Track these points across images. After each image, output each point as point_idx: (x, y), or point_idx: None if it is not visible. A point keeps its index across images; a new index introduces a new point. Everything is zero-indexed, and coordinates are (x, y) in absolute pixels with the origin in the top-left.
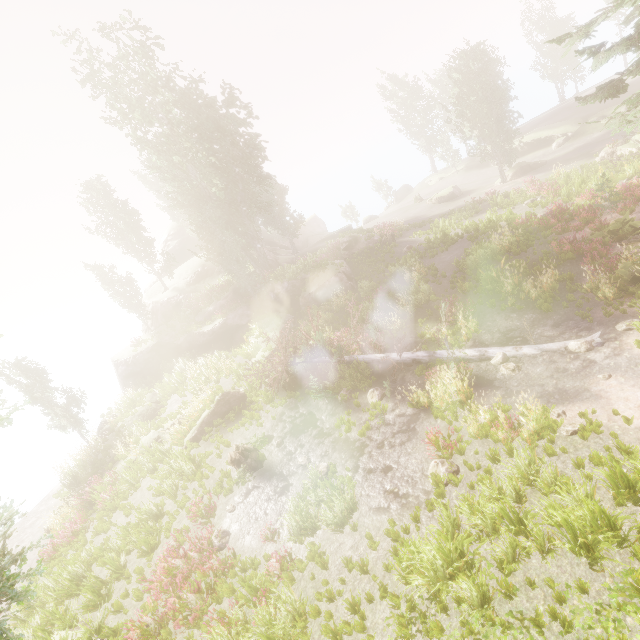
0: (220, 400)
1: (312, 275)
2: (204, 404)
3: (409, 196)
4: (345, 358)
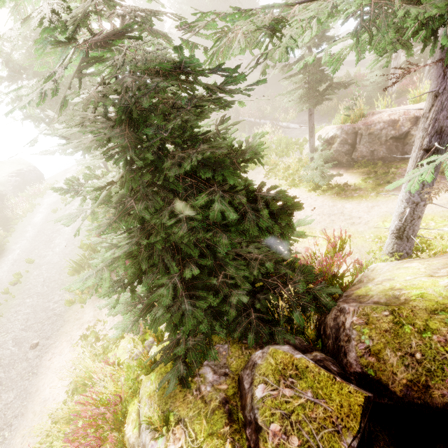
0: None
1: (247, 79)
2: None
3: (346, 41)
4: (240, 118)
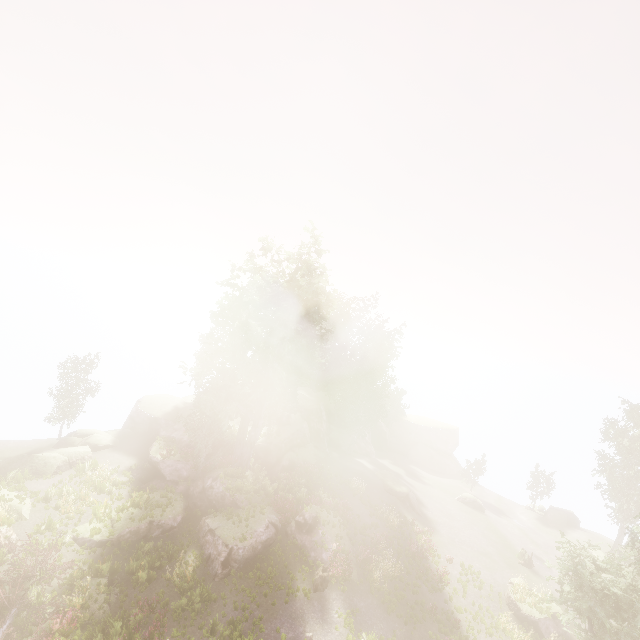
0: None
1: (243, 508)
2: None
3: (554, 533)
4: None
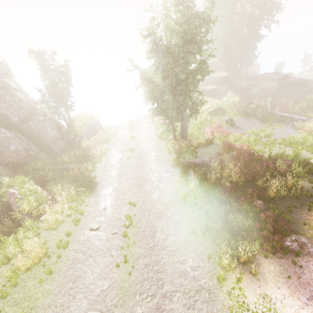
0: (218, 108)
1: (258, 84)
2: (213, 106)
3: None
4: (270, 111)
